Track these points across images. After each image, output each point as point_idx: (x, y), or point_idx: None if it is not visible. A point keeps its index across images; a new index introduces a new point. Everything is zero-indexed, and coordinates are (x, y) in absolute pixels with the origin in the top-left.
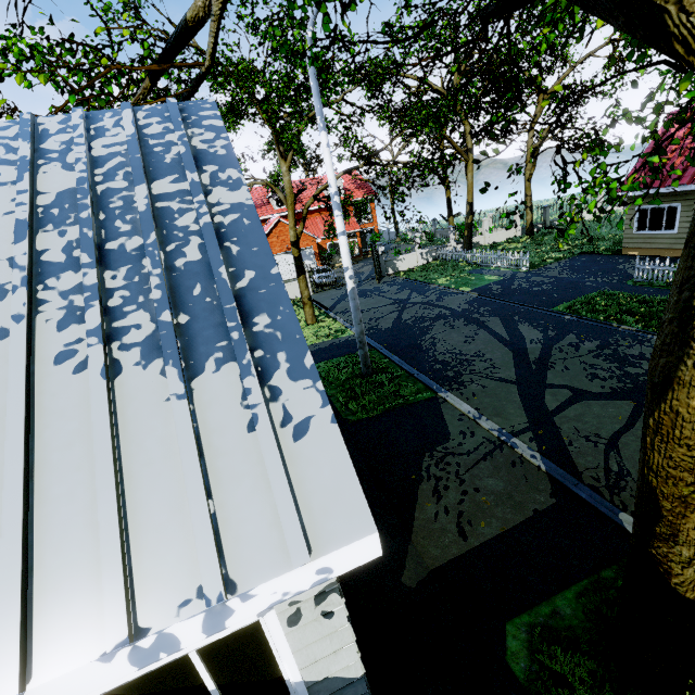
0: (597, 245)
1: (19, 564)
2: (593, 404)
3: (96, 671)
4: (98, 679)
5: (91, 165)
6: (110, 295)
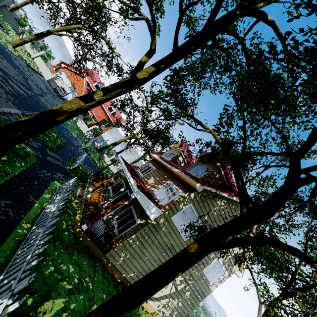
0: None
1: None
2: None
3: None
4: None
5: None
6: None
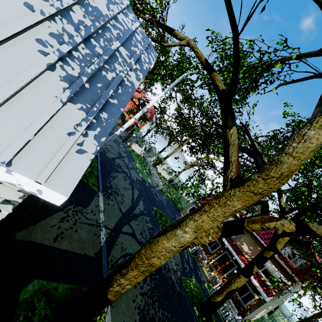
0: (178, 204)
1: None
2: (133, 240)
3: None
4: None
5: (114, 17)
6: (76, 50)
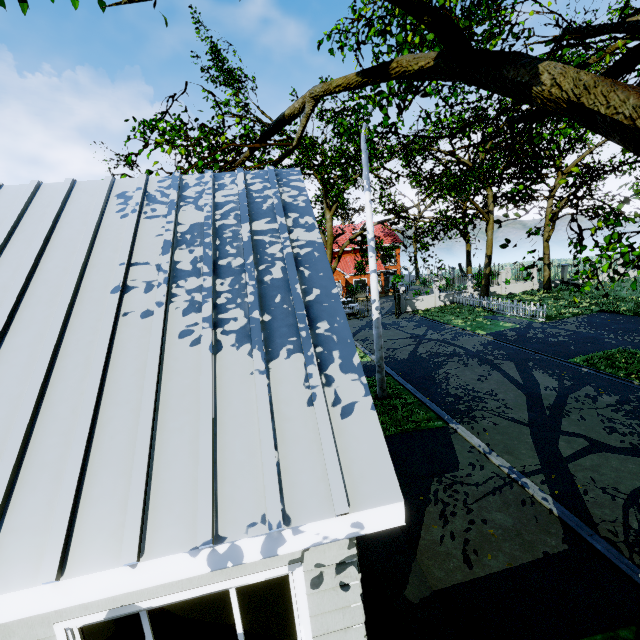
0: (618, 305)
1: (145, 470)
2: (611, 457)
3: (184, 562)
4: (184, 569)
5: (214, 208)
6: (218, 296)
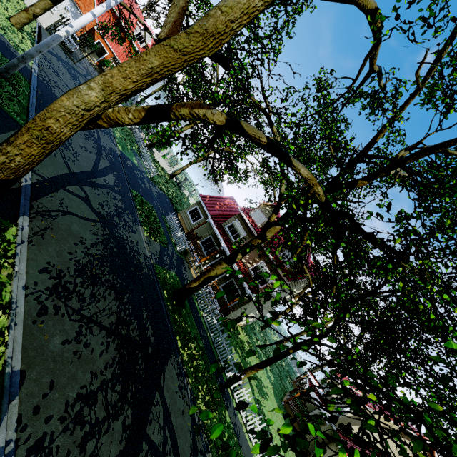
0: (177, 204)
1: None
2: (85, 205)
3: None
4: None
5: None
6: None
